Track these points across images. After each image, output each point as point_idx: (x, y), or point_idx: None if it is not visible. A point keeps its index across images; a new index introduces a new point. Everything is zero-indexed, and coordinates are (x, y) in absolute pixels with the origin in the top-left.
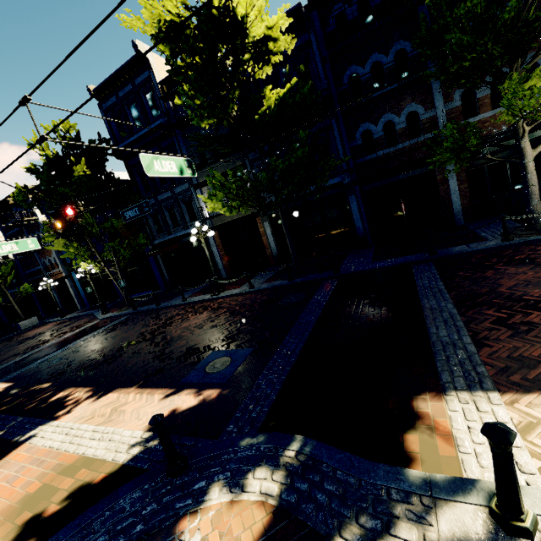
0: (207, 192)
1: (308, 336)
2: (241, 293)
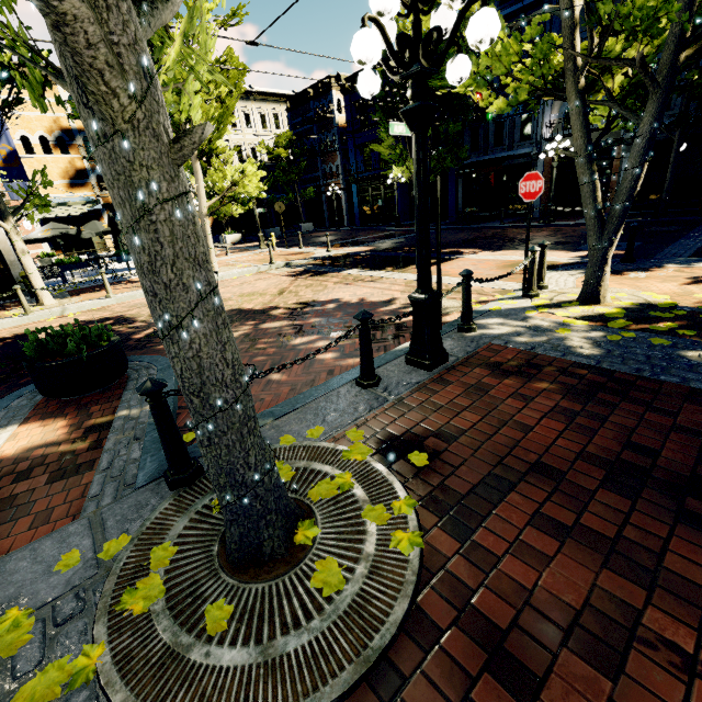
0: (560, 104)
1: None
2: (582, 224)
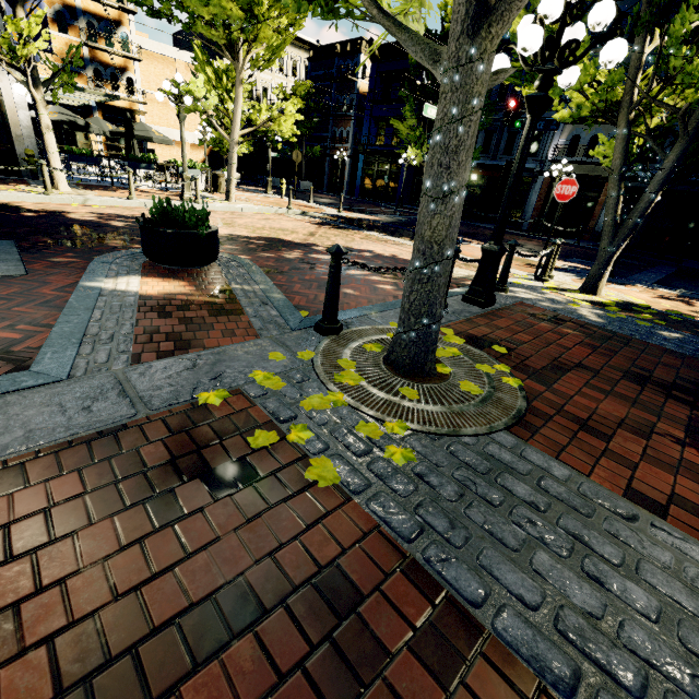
0: (569, 131)
1: (664, 277)
2: (565, 243)
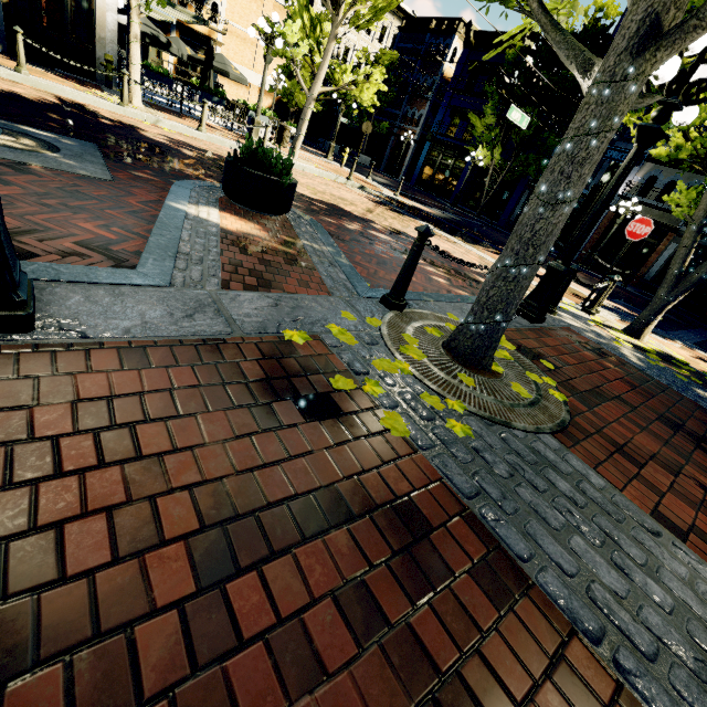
0: (648, 170)
1: (704, 341)
2: None
